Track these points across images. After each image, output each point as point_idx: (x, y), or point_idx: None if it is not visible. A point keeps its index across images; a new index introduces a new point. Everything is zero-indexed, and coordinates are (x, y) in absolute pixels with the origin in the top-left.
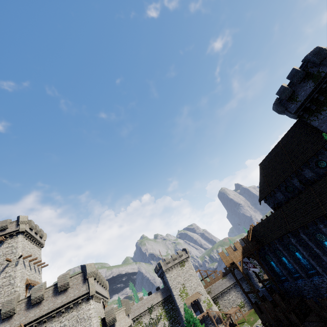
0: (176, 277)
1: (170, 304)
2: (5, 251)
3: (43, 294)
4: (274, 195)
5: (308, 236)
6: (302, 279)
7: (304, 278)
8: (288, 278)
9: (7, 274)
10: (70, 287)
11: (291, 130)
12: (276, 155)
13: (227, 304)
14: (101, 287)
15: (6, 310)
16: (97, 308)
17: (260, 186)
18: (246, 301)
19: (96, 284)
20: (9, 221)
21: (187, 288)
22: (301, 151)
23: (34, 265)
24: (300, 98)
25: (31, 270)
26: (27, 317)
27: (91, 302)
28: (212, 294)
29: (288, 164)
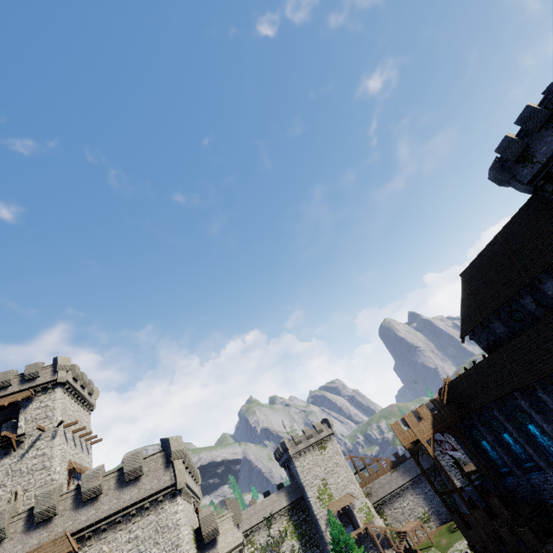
0: (312, 467)
1: (302, 512)
2: (36, 414)
3: (101, 484)
4: (489, 326)
5: (552, 396)
6: (539, 471)
7: (544, 469)
8: (514, 469)
9: (40, 452)
10: (145, 475)
11: (520, 214)
12: (492, 257)
13: (399, 515)
14: (191, 479)
15: (43, 509)
16: (188, 512)
17: (462, 311)
18: (433, 511)
19: (185, 472)
20: (41, 365)
21: (331, 486)
22: (539, 249)
23: (80, 439)
24: (539, 157)
25: (77, 447)
26: (75, 521)
27: (178, 501)
28: (374, 497)
29: (515, 273)
